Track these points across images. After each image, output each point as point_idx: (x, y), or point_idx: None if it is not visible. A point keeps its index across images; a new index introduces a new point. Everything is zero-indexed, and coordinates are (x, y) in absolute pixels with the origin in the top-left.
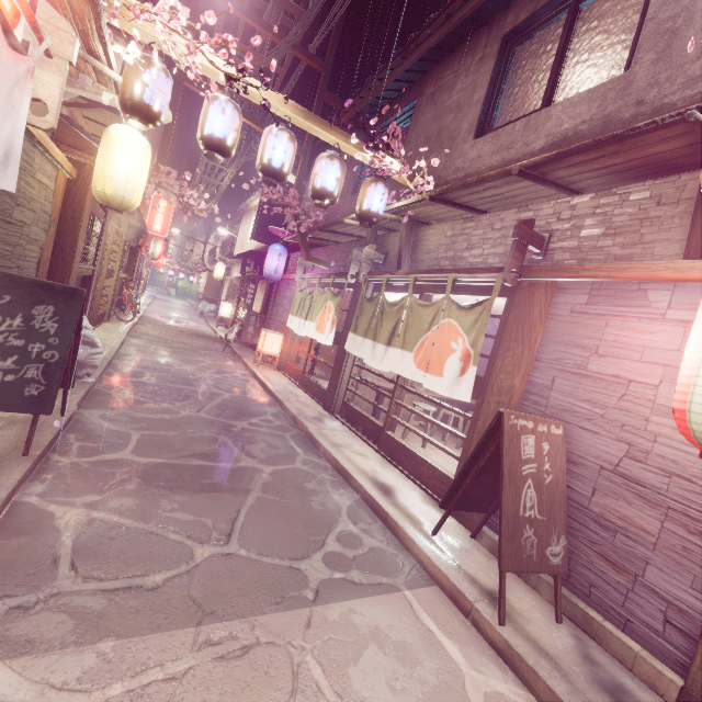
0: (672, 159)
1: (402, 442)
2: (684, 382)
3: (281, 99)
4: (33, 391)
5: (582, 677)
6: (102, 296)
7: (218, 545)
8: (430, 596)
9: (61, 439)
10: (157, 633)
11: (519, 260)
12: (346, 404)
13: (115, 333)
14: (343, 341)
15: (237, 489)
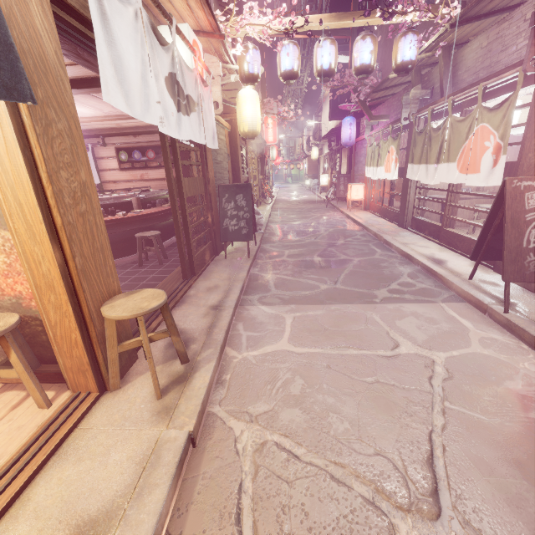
0: None
1: (456, 232)
2: None
3: (320, 18)
4: (244, 231)
5: None
6: (254, 192)
7: (331, 285)
8: (459, 306)
9: (258, 255)
10: (309, 305)
11: None
12: (414, 218)
13: (265, 211)
14: (405, 173)
15: (339, 267)
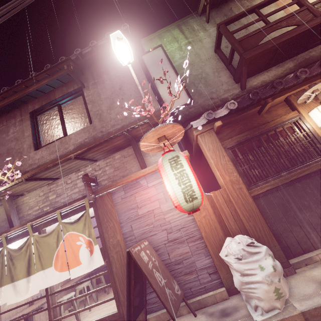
0: (121, 145)
1: None
2: (173, 197)
3: None
4: None
5: None
6: None
7: None
8: None
9: None
10: None
11: (90, 190)
12: None
13: None
14: None
15: None
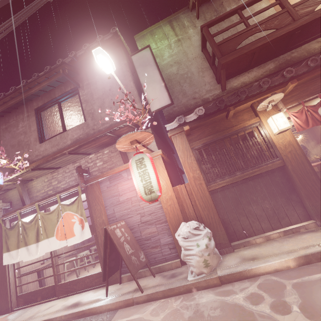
0: (109, 142)
1: (70, 280)
2: (138, 190)
3: None
4: None
5: (165, 281)
6: None
7: None
8: (119, 314)
9: None
10: None
11: (83, 179)
12: (20, 296)
13: None
14: None
15: None
